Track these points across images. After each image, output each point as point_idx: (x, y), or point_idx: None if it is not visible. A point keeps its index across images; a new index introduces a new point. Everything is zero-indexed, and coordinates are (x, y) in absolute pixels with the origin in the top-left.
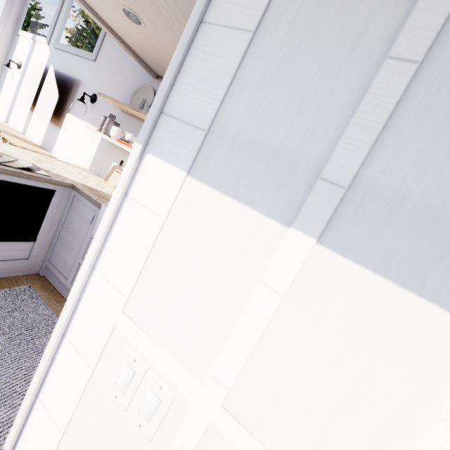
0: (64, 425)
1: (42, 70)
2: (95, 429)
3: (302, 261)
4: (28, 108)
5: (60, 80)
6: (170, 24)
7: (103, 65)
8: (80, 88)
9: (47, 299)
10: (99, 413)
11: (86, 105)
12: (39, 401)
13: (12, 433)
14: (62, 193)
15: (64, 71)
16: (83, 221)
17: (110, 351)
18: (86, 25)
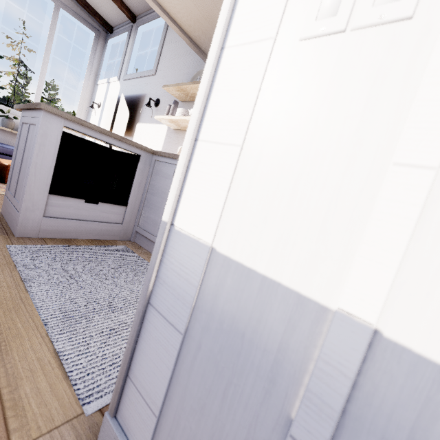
0: (241, 133)
1: (116, 101)
2: (292, 101)
3: None
4: None
5: (130, 101)
6: None
7: (162, 74)
8: (145, 100)
9: (141, 255)
10: (295, 78)
11: (151, 110)
12: (200, 142)
13: (171, 196)
14: (146, 158)
15: (132, 93)
16: (165, 179)
17: (295, 1)
18: None
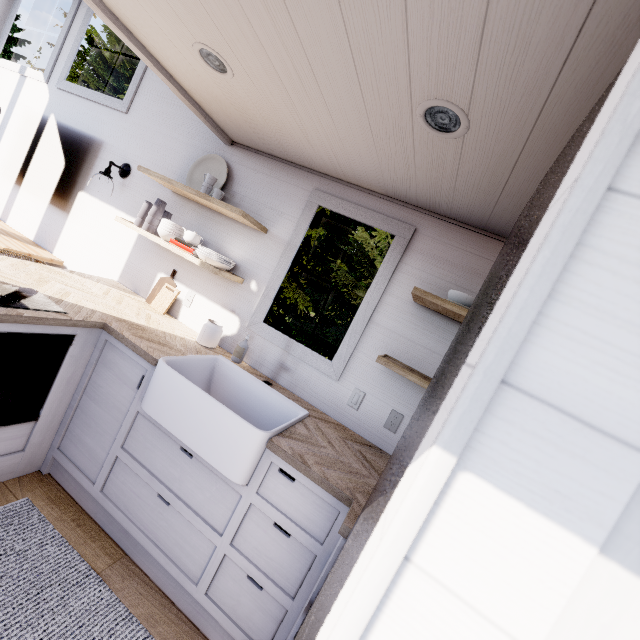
0: None
1: (36, 122)
2: None
3: None
4: (12, 180)
5: (68, 139)
6: (281, 79)
7: (141, 120)
8: (102, 153)
9: (59, 521)
10: None
11: (112, 179)
12: None
13: None
14: (86, 337)
15: (74, 125)
16: (122, 385)
17: None
18: (90, 45)
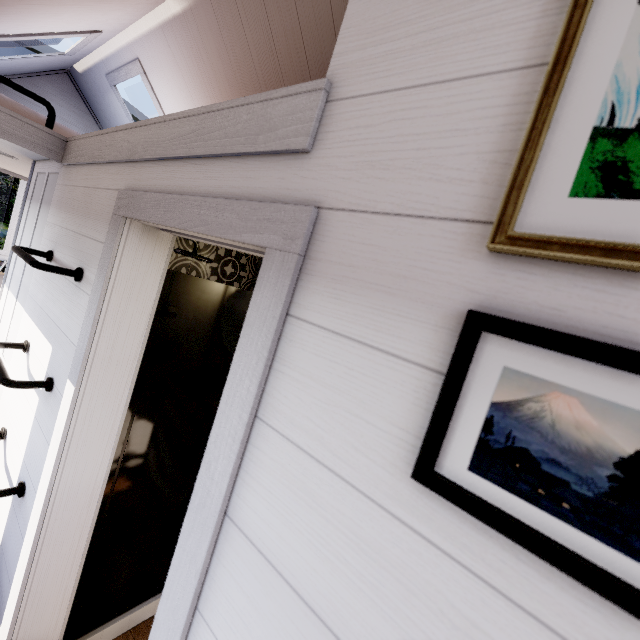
0: None
1: None
2: None
3: (15, 306)
4: None
5: None
6: None
7: None
8: None
9: None
10: None
11: None
12: None
13: None
14: None
15: None
16: None
17: None
18: None
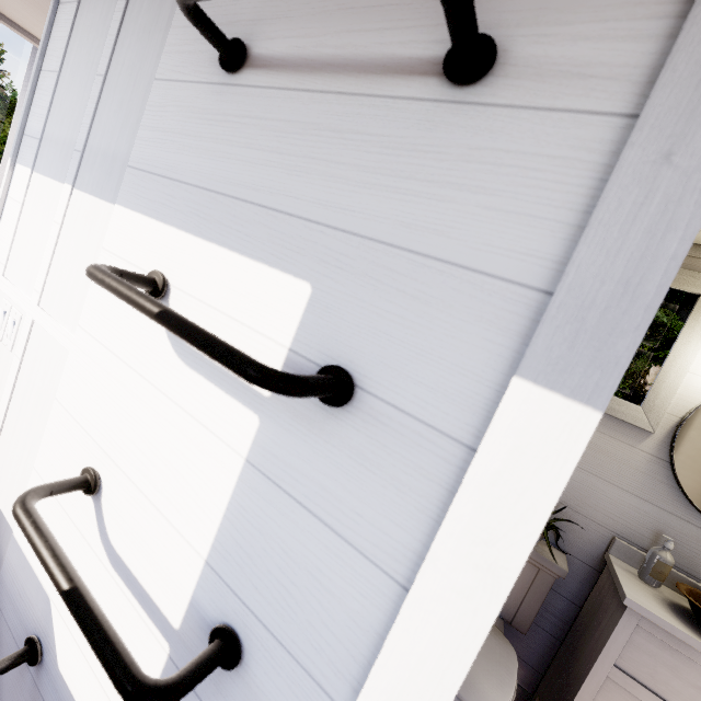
0: None
1: None
2: None
3: (67, 201)
4: None
5: None
6: None
7: None
8: None
9: None
10: None
11: None
12: None
13: None
14: None
15: None
16: None
17: None
18: None
